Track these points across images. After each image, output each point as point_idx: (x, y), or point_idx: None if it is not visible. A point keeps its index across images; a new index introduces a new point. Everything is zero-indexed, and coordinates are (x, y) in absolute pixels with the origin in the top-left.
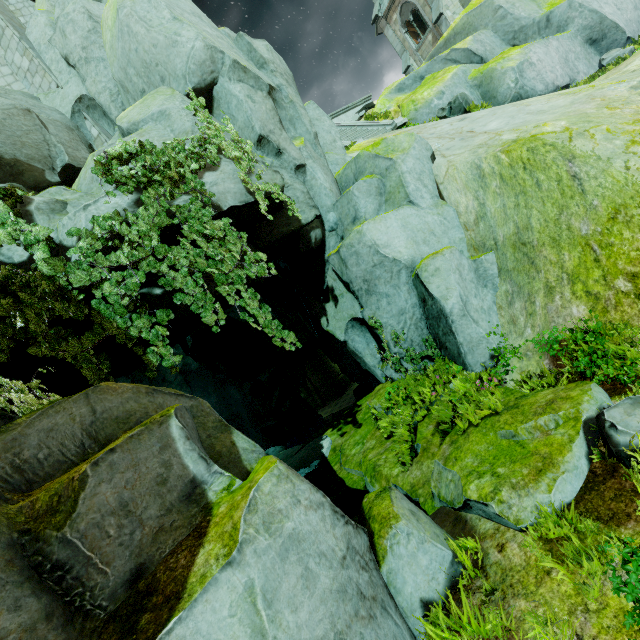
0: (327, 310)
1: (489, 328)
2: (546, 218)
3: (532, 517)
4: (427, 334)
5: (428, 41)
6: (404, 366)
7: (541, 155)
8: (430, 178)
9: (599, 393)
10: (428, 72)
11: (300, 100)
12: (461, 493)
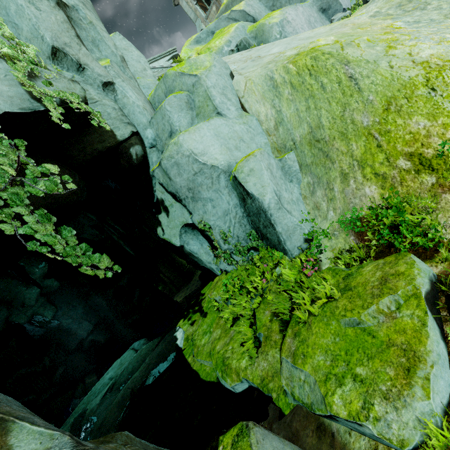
0: (161, 221)
1: (300, 216)
2: (333, 116)
3: (417, 434)
4: (250, 229)
5: (213, 11)
6: (235, 259)
7: (322, 61)
8: (232, 93)
9: (421, 263)
10: (217, 28)
11: (102, 25)
12: (321, 401)
